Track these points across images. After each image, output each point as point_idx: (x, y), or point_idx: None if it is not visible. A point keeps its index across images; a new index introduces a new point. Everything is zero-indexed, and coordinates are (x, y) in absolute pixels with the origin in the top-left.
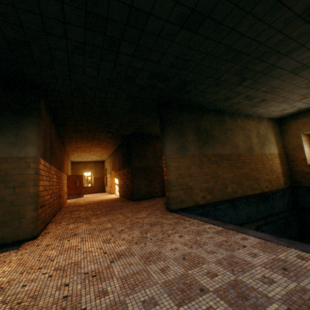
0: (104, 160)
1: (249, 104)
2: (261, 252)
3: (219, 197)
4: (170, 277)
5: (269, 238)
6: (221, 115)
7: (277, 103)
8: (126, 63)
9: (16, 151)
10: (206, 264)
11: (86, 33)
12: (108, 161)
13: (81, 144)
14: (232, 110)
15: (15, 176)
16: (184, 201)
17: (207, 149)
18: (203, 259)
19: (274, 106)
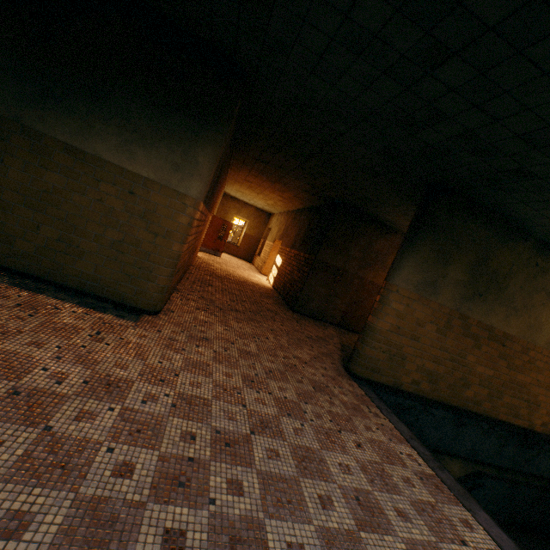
0: (273, 213)
1: None
2: None
3: (441, 396)
4: (332, 525)
5: None
6: (548, 255)
7: None
8: (428, 96)
9: (176, 181)
10: (391, 537)
11: (393, 18)
12: (279, 219)
13: (254, 179)
14: None
15: (163, 218)
16: (380, 372)
17: (473, 308)
18: (387, 521)
19: None
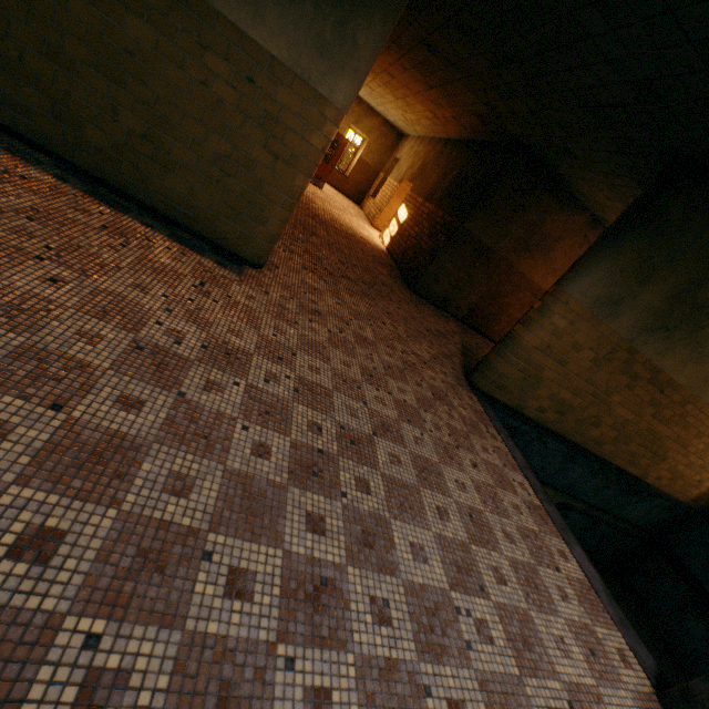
0: (407, 134)
1: None
2: (575, 600)
3: (563, 429)
4: (447, 534)
5: (597, 586)
6: None
7: None
8: None
9: (318, 73)
10: (497, 554)
11: None
12: (416, 148)
13: (401, 73)
14: None
15: (290, 132)
16: (506, 391)
17: (650, 344)
18: (495, 540)
19: None
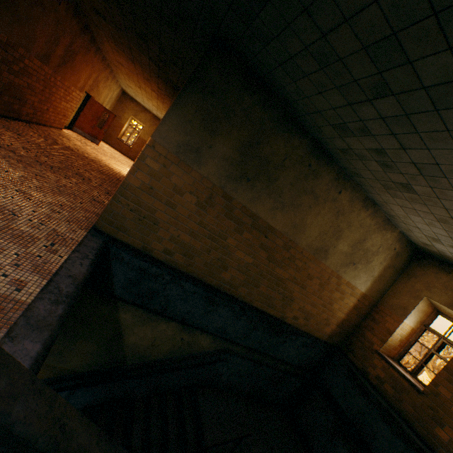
0: None
1: (380, 178)
2: None
3: (197, 272)
4: None
5: None
6: (322, 159)
7: (430, 215)
8: None
9: None
10: None
11: None
12: None
13: (120, 58)
14: (347, 167)
15: None
16: (127, 232)
17: (240, 192)
18: None
19: (423, 218)
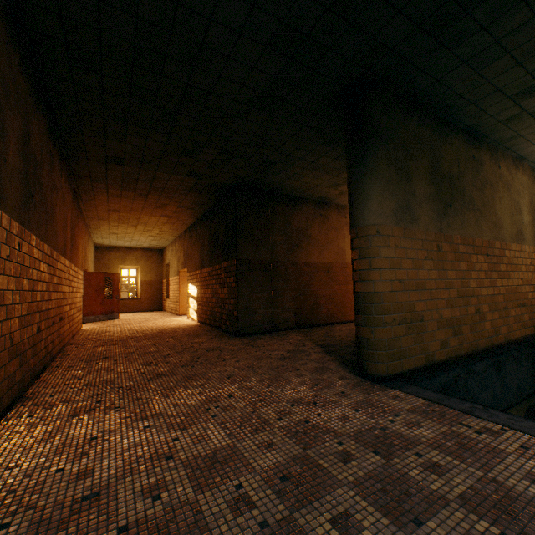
0: (164, 246)
1: None
2: None
3: (470, 344)
4: None
5: None
6: (476, 145)
7: None
8: None
9: None
10: None
11: None
12: (174, 248)
13: (119, 202)
14: (499, 137)
15: None
16: (407, 354)
17: (451, 224)
18: None
19: None
